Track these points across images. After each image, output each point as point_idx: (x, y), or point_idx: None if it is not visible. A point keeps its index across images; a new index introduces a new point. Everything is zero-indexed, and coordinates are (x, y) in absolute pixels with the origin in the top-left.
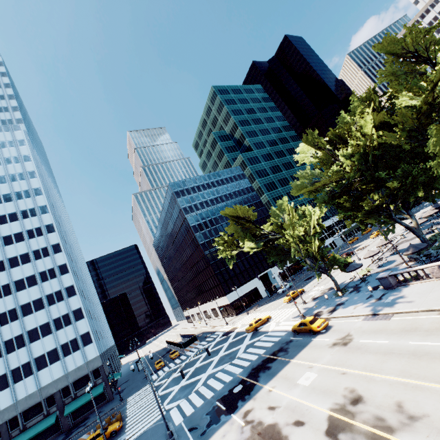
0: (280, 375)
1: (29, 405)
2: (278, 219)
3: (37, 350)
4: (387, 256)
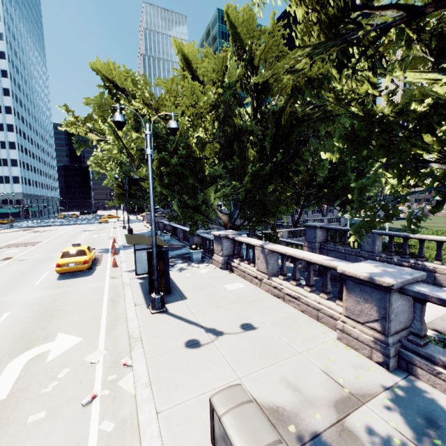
0: (64, 226)
1: None
2: None
3: None
4: None
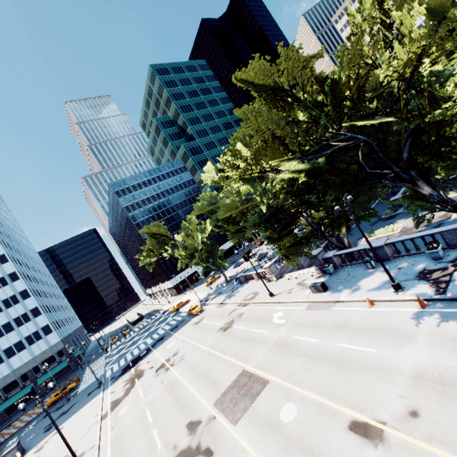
0: (164, 343)
1: (7, 383)
2: (188, 231)
3: (4, 344)
4: (271, 250)
